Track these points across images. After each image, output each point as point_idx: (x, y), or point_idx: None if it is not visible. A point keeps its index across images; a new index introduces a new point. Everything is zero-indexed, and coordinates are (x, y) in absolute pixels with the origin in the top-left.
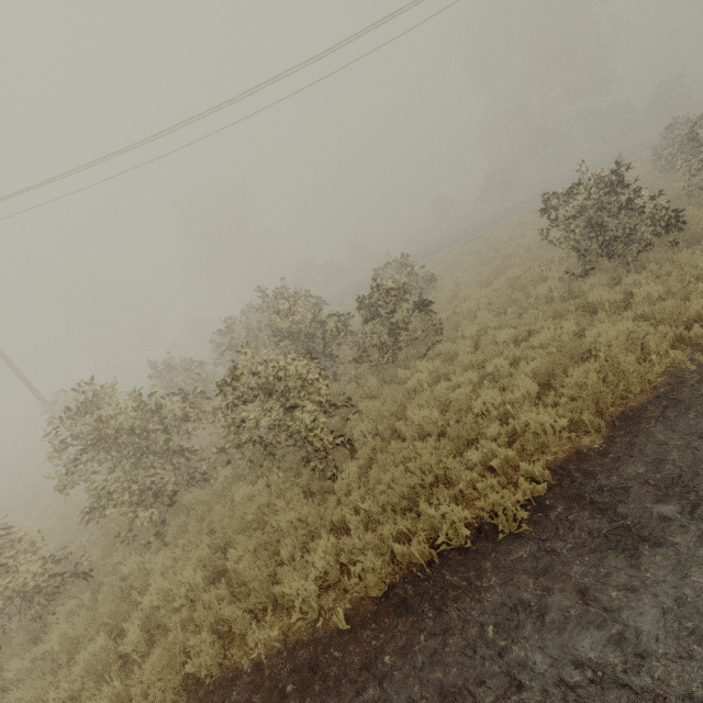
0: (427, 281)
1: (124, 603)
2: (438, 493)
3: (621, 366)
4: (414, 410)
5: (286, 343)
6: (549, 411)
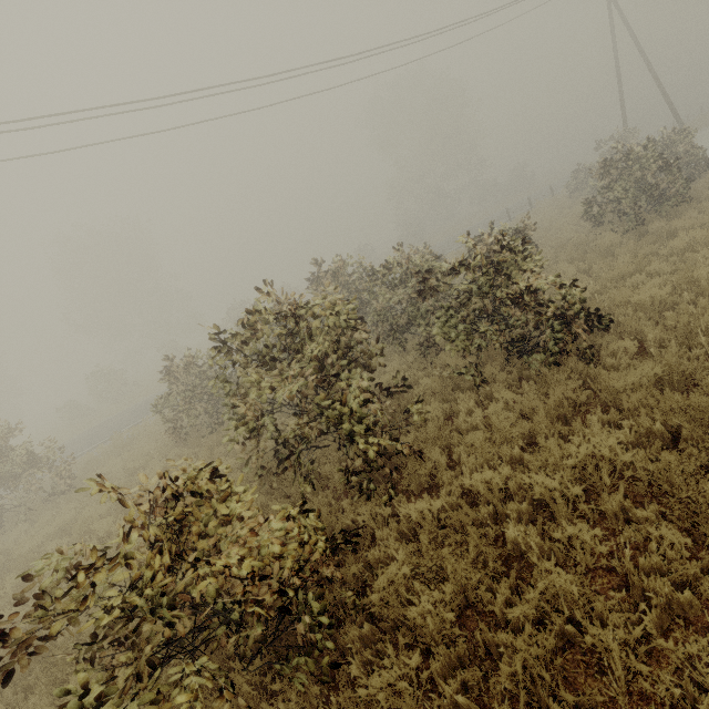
0: None
1: (493, 530)
2: None
3: None
4: (644, 290)
5: (407, 290)
6: None
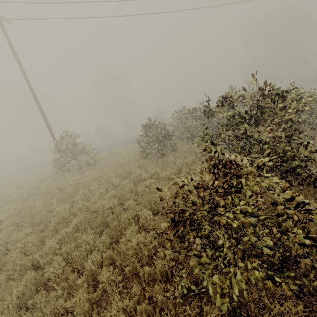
0: None
1: None
2: None
3: None
4: None
5: None
6: None
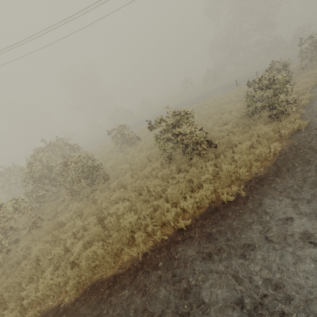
0: (135, 139)
1: None
2: (8, 306)
3: (99, 256)
4: (32, 247)
5: (29, 180)
6: (55, 278)
